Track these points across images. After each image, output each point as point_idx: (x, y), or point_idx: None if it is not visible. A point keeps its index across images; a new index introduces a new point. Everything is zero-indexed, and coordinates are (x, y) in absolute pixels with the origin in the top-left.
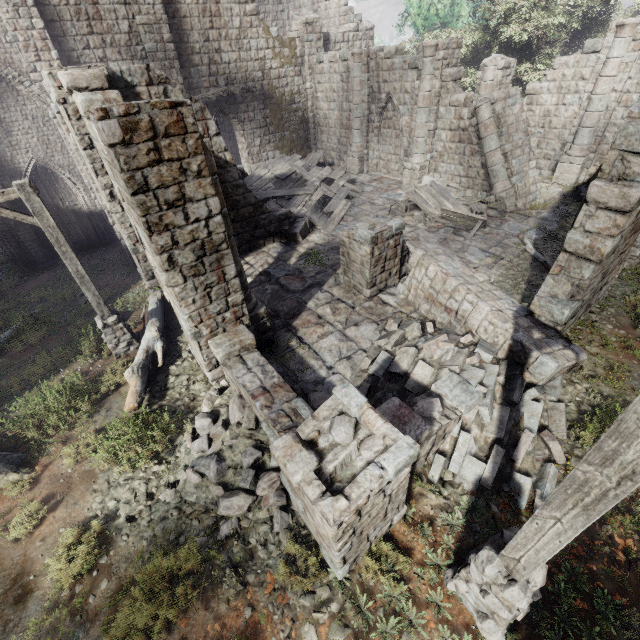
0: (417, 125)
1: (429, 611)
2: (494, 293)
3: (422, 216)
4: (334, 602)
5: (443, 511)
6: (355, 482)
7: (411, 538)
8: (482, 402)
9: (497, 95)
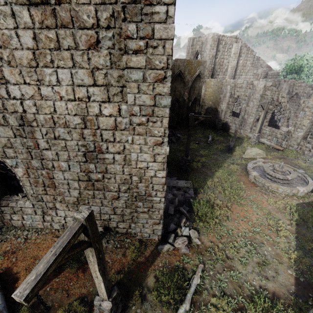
0: None
1: None
2: None
3: None
4: None
5: None
6: None
7: None
8: None
9: None
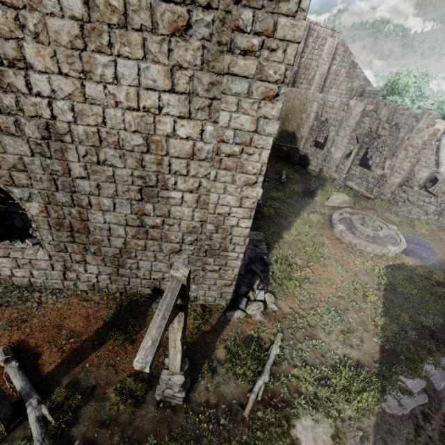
0: None
1: None
2: None
3: None
4: None
5: None
6: None
7: None
8: None
9: None
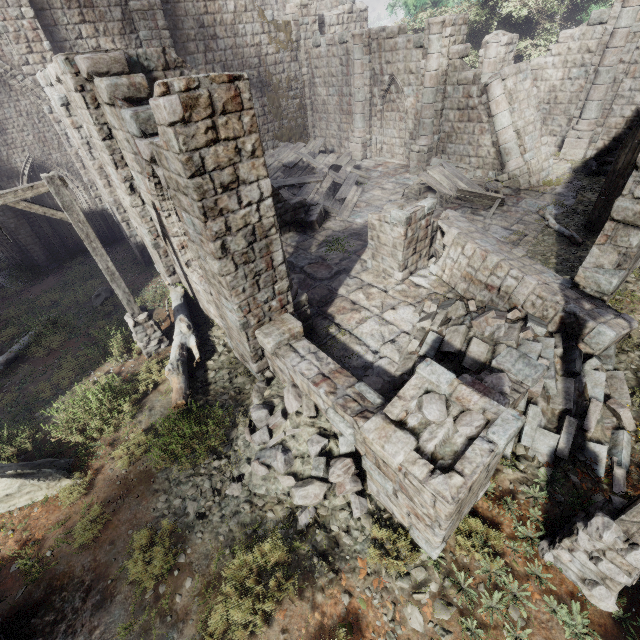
0: (424, 106)
1: (531, 583)
2: (535, 267)
3: (438, 198)
4: (432, 582)
5: (523, 485)
6: (465, 458)
7: (496, 513)
8: (547, 375)
9: (508, 70)
